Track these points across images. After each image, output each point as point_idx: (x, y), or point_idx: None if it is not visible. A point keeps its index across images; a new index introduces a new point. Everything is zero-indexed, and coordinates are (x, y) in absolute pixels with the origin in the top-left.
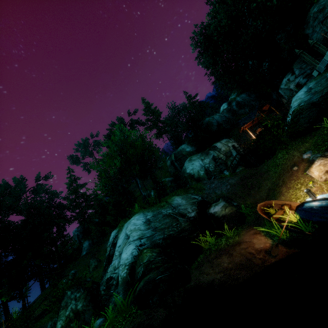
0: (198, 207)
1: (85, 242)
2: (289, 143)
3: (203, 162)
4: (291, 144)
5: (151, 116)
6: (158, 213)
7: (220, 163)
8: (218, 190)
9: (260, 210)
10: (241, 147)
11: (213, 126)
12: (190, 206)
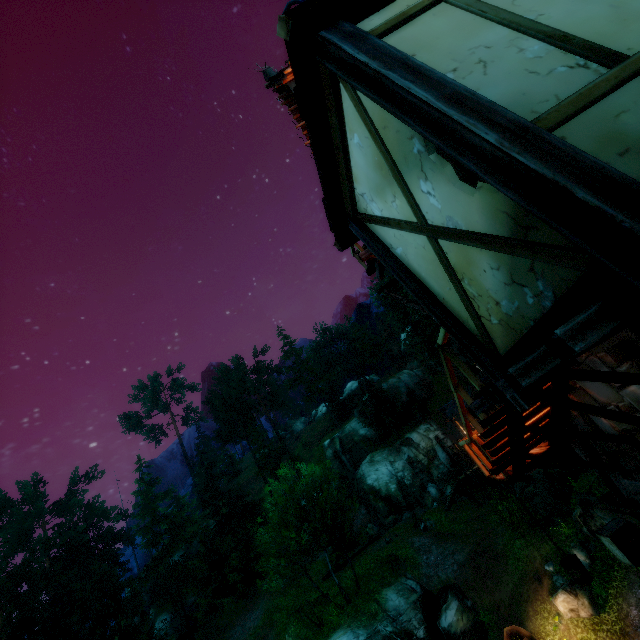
0: (424, 613)
1: (161, 618)
2: (527, 530)
3: (393, 467)
4: (529, 532)
5: (295, 361)
6: (373, 631)
7: (419, 469)
8: (442, 571)
9: (508, 639)
10: (447, 438)
11: (401, 394)
12: (414, 614)
